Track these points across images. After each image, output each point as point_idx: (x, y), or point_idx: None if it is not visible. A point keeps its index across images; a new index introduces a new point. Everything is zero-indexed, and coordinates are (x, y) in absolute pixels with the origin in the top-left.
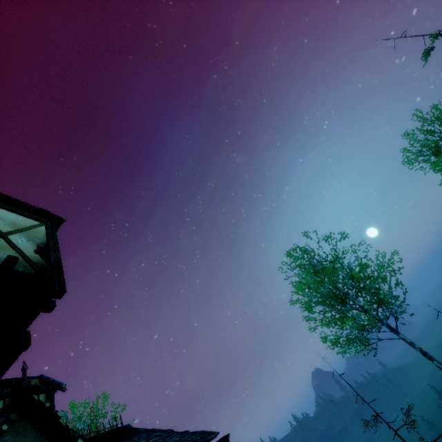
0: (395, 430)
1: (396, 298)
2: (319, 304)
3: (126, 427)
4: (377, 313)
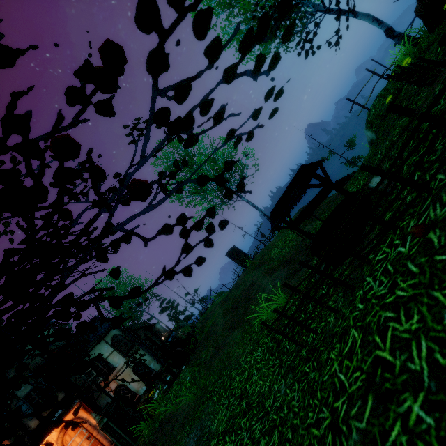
0: (254, 237)
1: (245, 165)
2: (189, 196)
3: (94, 317)
4: (229, 187)
